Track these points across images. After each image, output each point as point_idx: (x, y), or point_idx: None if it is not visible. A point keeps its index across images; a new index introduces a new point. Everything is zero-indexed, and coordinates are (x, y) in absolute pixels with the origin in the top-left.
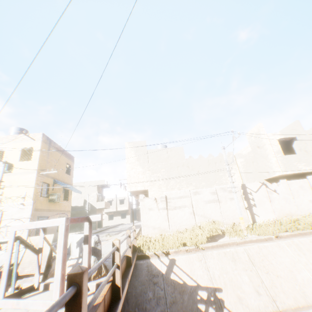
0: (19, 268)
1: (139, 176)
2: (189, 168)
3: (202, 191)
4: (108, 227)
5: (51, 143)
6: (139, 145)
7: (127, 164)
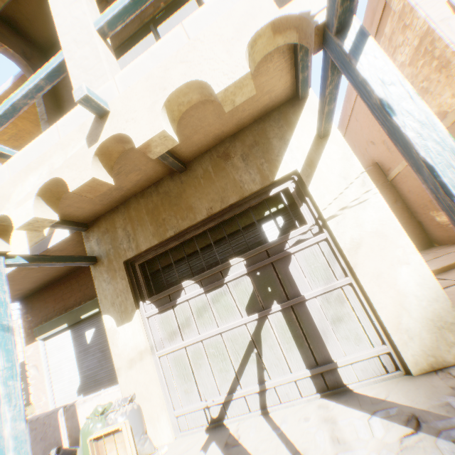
0: None
1: None
2: None
3: None
4: None
5: None
6: None
7: None
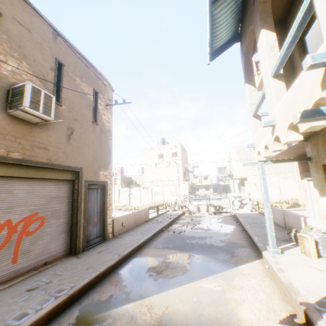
0: (222, 206)
1: (241, 169)
2: (278, 164)
3: (287, 181)
4: (202, 196)
5: (182, 147)
6: (240, 148)
7: (233, 161)
